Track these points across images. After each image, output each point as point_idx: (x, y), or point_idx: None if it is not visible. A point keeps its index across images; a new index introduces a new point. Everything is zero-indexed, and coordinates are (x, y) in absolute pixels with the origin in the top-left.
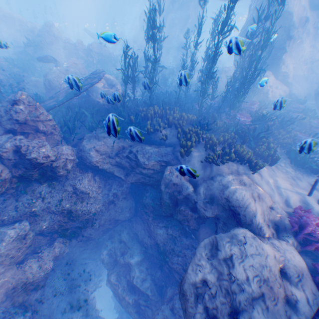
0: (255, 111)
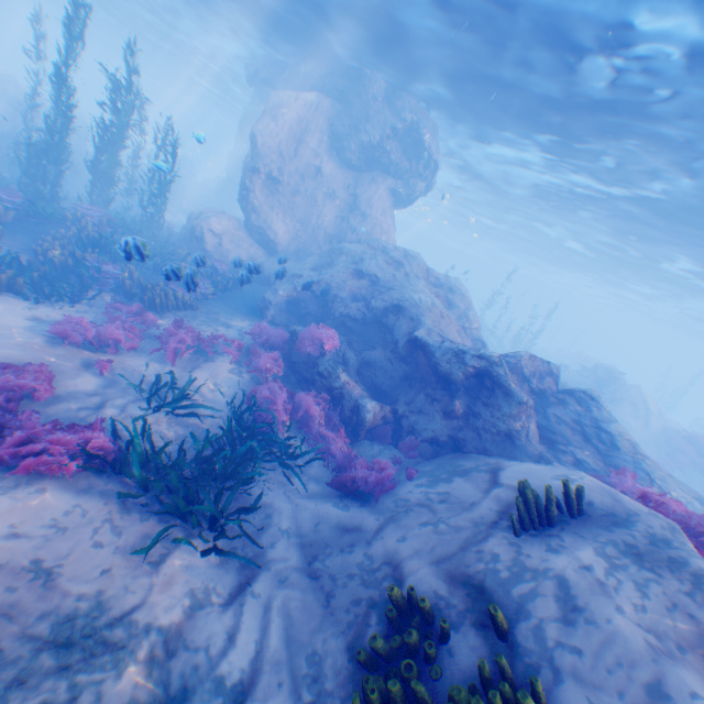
0: (77, 215)
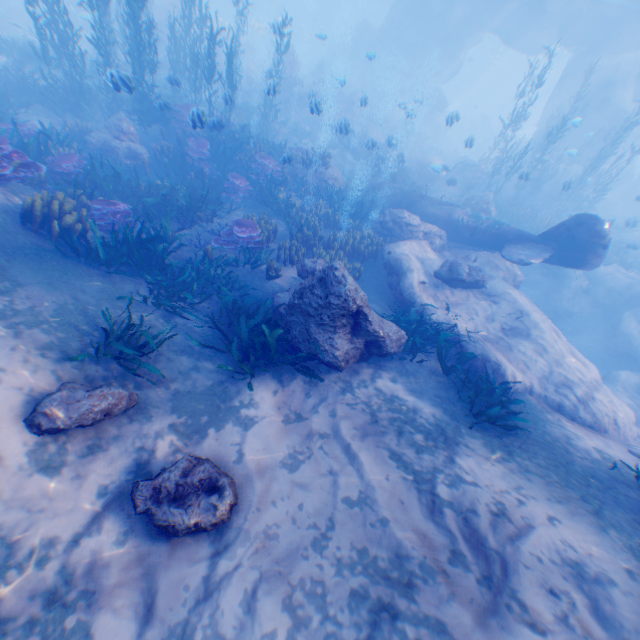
0: None
